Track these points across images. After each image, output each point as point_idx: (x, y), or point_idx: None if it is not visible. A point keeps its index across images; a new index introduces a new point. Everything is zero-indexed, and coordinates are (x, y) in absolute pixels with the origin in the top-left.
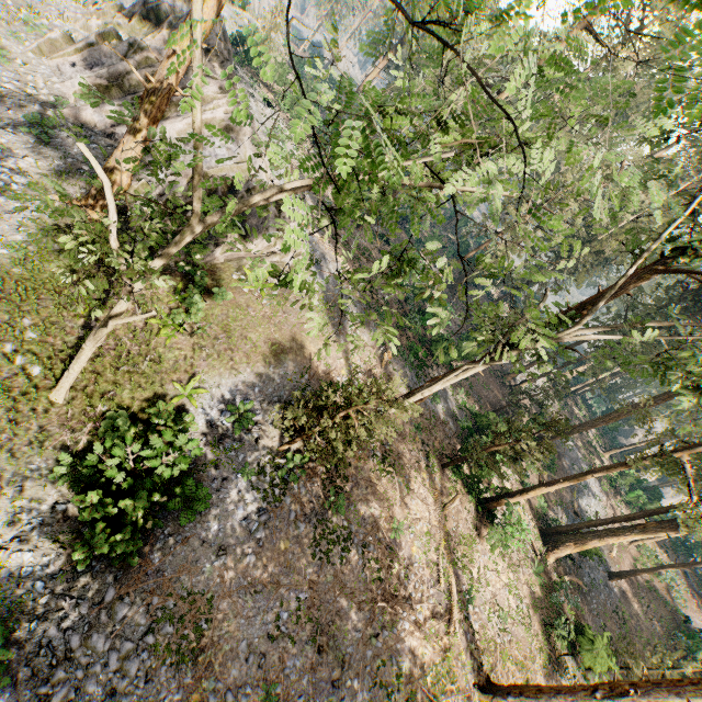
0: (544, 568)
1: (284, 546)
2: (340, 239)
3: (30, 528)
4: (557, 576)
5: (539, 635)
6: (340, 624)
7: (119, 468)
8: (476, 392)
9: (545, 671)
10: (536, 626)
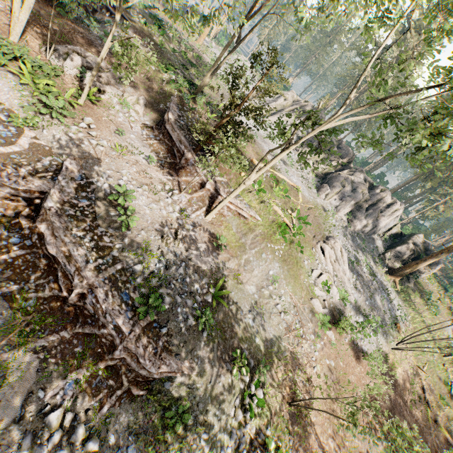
0: None
1: None
2: None
3: None
4: None
5: None
6: None
7: None
8: None
9: None
10: None
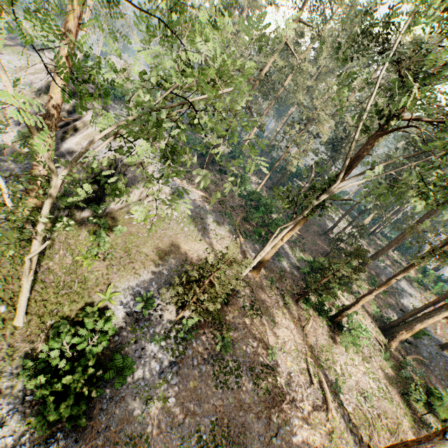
0: (390, 354)
1: (194, 385)
2: (194, 179)
3: (9, 418)
4: (402, 357)
5: (400, 404)
6: (246, 433)
7: (65, 360)
8: (308, 248)
9: (413, 431)
10: (397, 398)
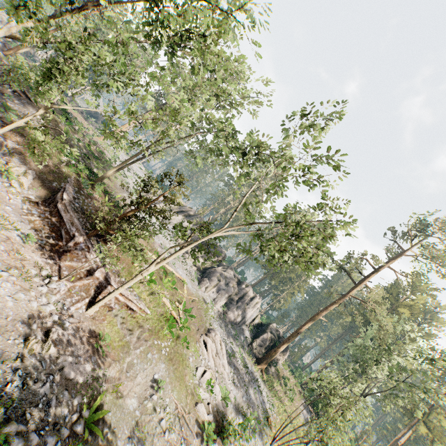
0: None
1: None
2: None
3: None
4: None
5: None
6: None
7: None
8: None
9: None
10: None
